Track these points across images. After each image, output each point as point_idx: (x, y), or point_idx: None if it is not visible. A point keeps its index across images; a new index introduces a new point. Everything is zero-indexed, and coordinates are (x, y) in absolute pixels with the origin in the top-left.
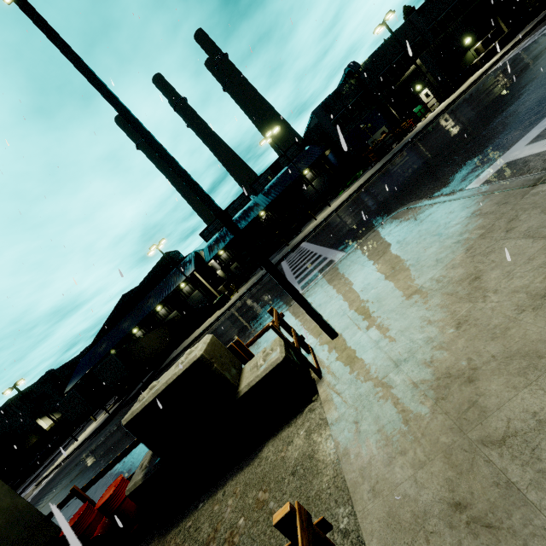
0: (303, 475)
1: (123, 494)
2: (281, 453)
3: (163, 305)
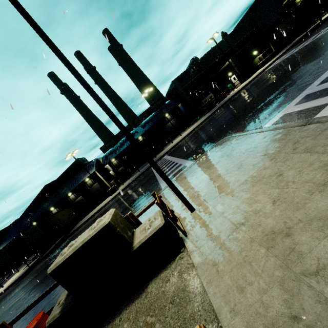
0: (179, 303)
1: (43, 325)
2: (162, 288)
3: (73, 192)
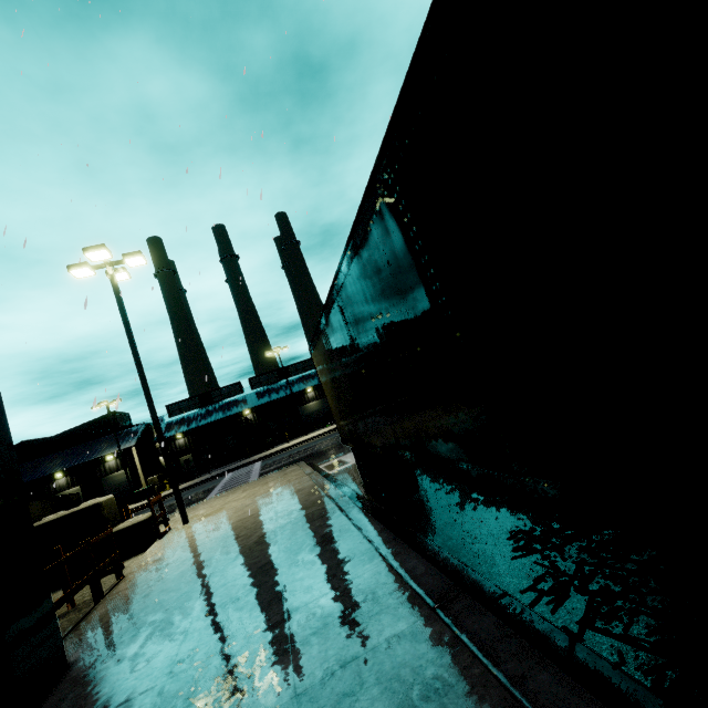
0: None
1: None
2: None
3: (67, 473)
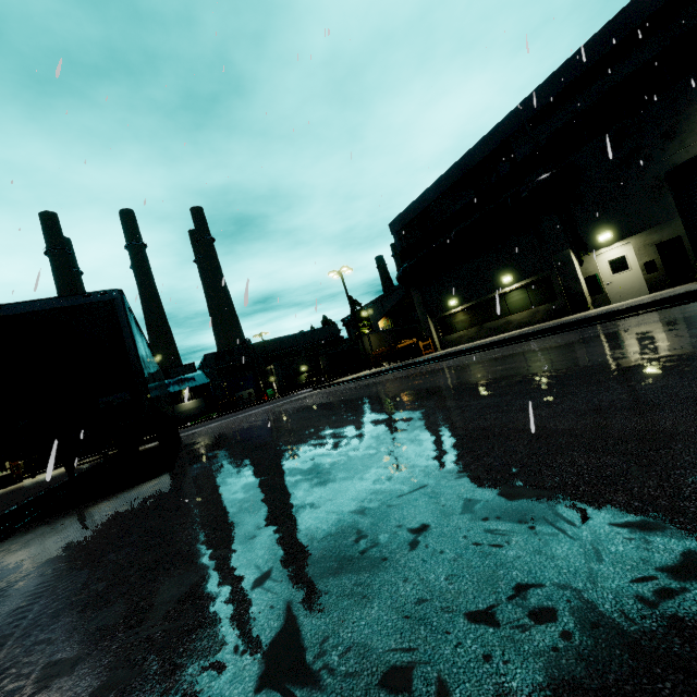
0: None
1: None
2: None
3: None
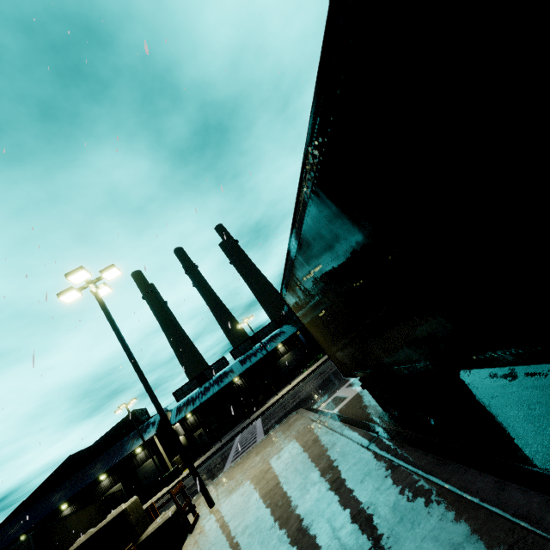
0: None
1: None
2: None
3: (109, 474)
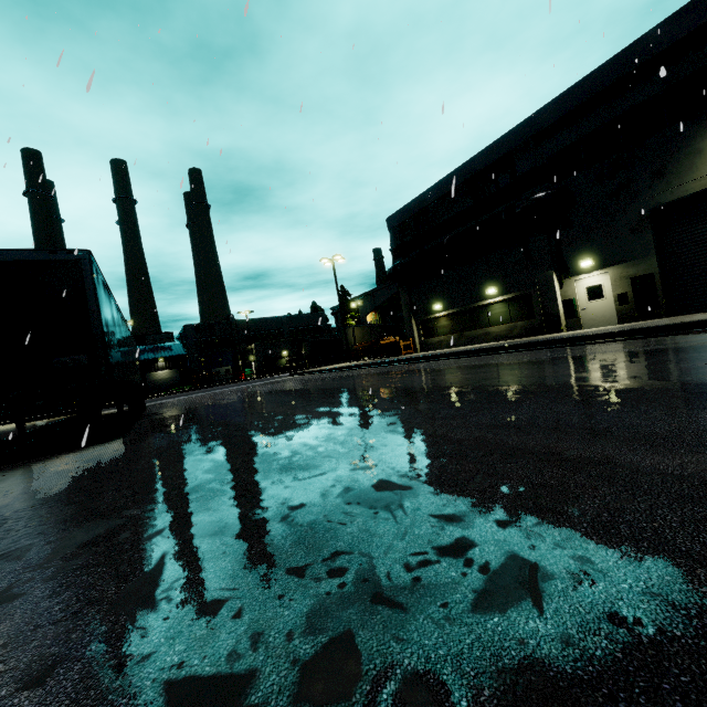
0: None
1: None
2: None
3: None
